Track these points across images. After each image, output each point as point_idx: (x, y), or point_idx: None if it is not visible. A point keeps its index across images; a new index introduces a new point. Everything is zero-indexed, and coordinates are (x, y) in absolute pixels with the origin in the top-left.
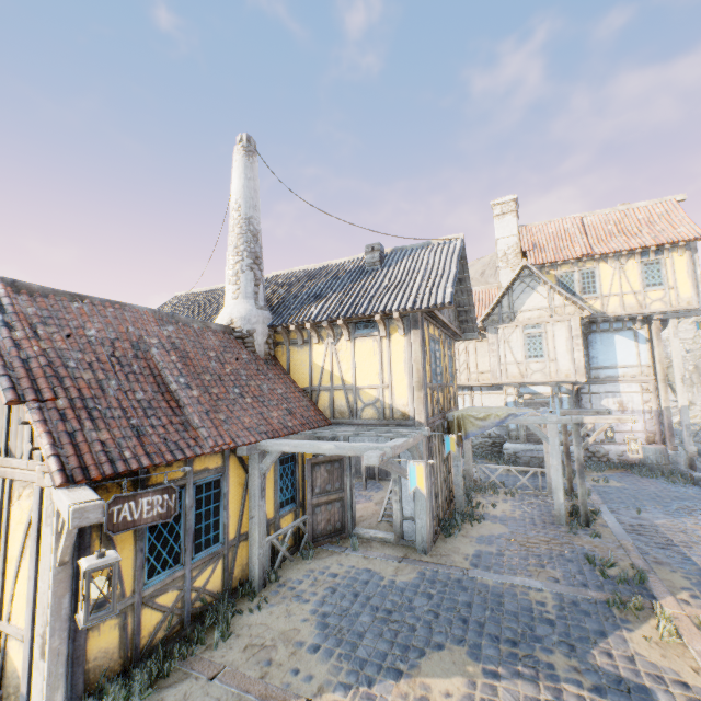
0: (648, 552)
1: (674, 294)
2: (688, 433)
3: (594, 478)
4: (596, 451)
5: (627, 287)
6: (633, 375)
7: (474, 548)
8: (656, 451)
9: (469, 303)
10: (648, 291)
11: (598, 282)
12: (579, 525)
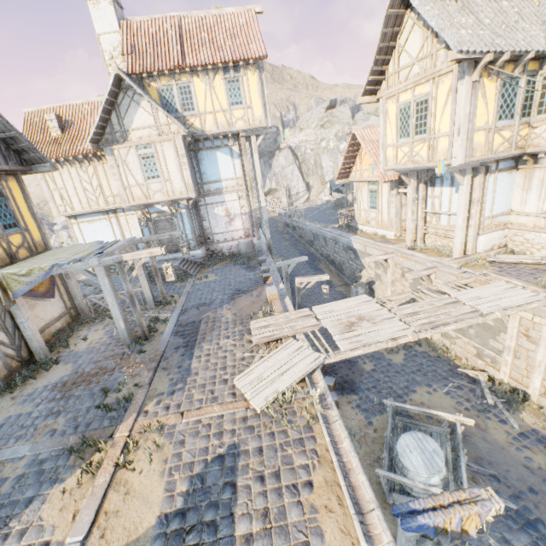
0: (169, 357)
1: (251, 113)
2: (267, 226)
3: (203, 275)
4: (215, 250)
5: (218, 105)
6: (233, 186)
7: (7, 415)
8: (245, 244)
9: (8, 128)
10: (234, 110)
11: (195, 98)
12: (138, 343)
